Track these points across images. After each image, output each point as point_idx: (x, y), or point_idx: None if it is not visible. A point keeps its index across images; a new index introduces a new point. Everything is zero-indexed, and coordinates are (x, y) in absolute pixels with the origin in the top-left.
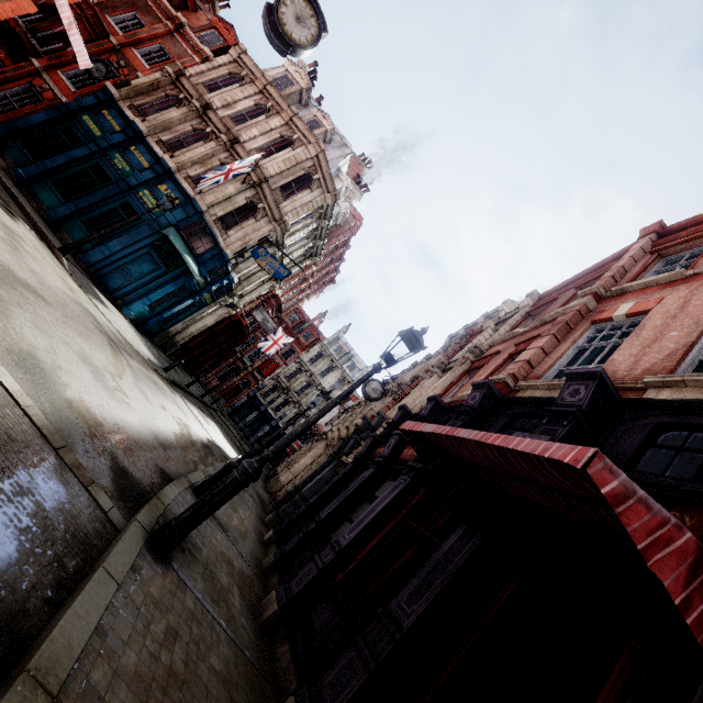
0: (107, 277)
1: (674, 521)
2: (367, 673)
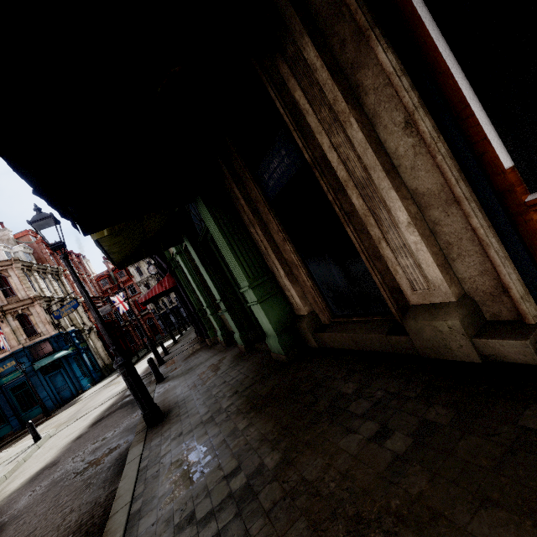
0: (63, 398)
1: (153, 287)
2: (193, 323)
